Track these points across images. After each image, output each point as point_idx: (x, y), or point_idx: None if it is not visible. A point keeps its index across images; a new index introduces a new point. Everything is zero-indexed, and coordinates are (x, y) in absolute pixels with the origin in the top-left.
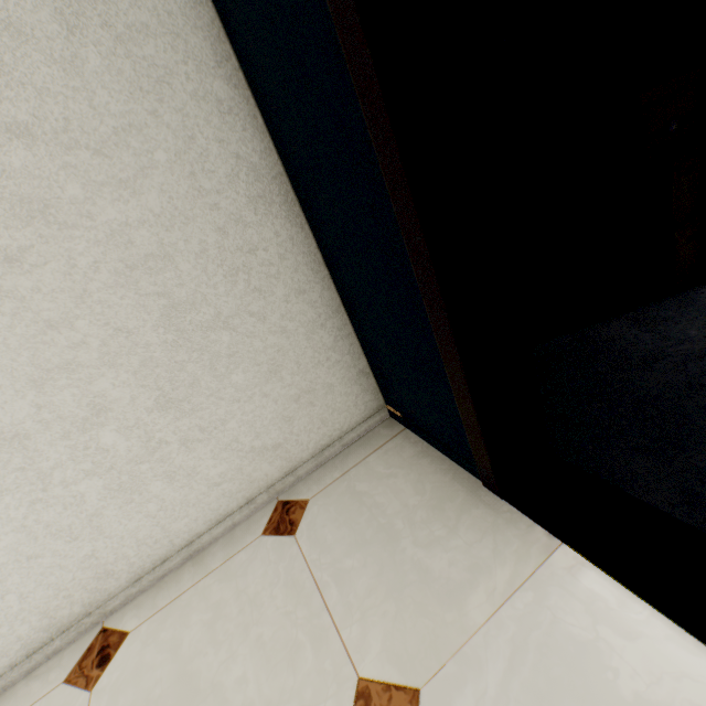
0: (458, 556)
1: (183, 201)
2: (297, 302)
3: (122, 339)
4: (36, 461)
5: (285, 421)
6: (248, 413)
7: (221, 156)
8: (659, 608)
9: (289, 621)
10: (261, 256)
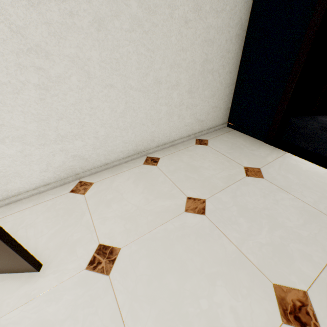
0: (261, 152)
1: (224, 26)
2: (228, 75)
3: (192, 64)
4: (159, 93)
5: (207, 114)
6: (202, 106)
7: (238, 16)
8: (309, 161)
9: (217, 158)
10: (229, 55)
